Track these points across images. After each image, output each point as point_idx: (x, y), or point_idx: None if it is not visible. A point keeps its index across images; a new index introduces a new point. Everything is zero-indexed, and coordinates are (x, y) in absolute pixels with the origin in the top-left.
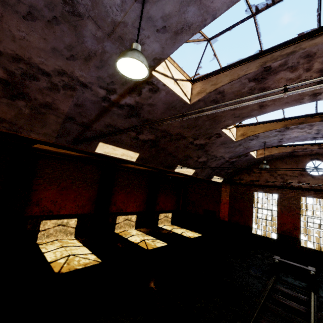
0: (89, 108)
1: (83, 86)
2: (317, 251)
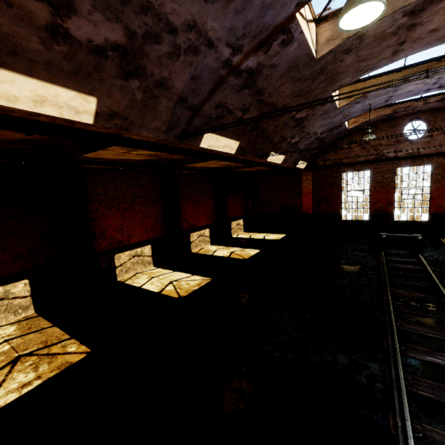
0: (204, 81)
1: (209, 45)
2: (410, 222)
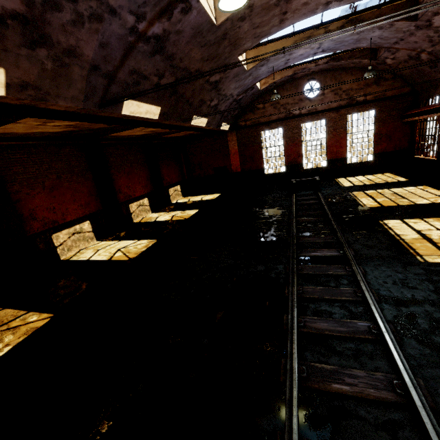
0: (114, 47)
1: (112, 12)
2: (314, 168)
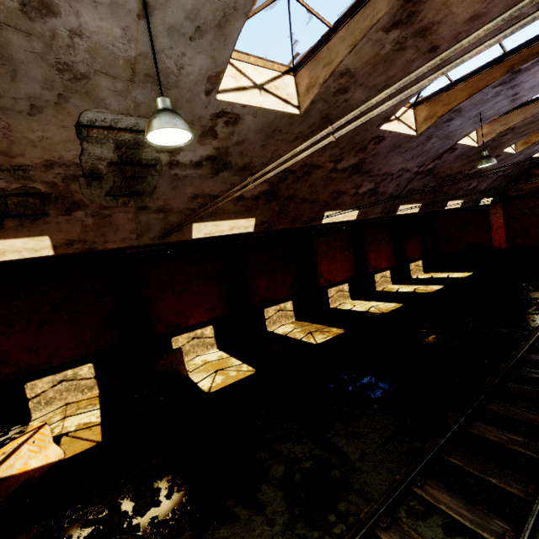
0: (402, 183)
1: (407, 171)
2: None
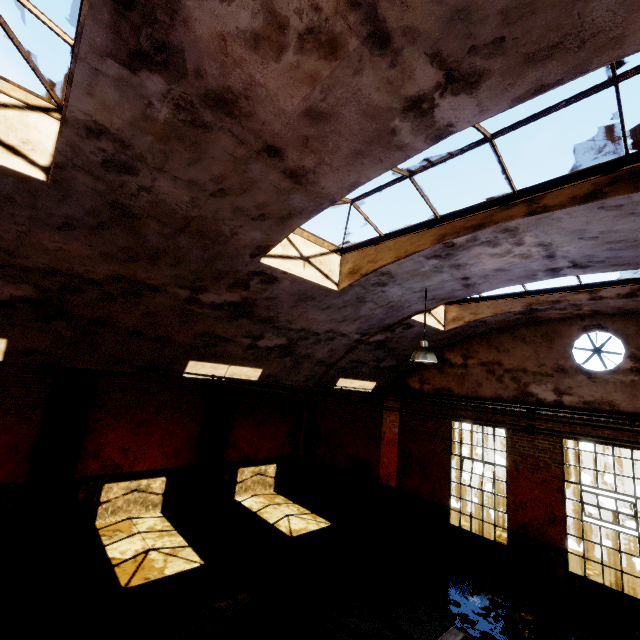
0: None
1: None
2: (612, 591)
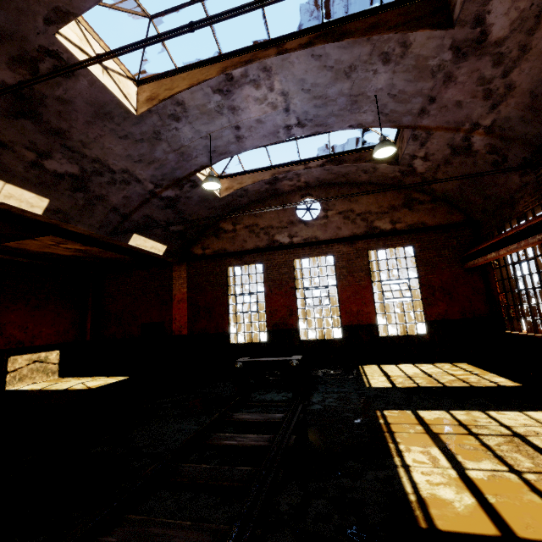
0: None
1: None
2: (320, 340)
